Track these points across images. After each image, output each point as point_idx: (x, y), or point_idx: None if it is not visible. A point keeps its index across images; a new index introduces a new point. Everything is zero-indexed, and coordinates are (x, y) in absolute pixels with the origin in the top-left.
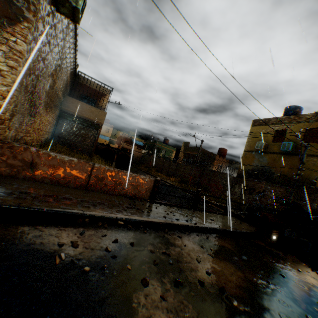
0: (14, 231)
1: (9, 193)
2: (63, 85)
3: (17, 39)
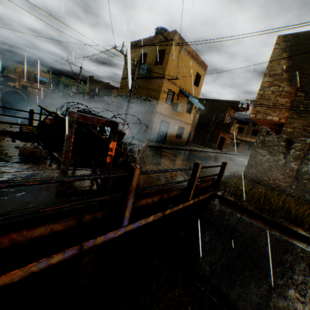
0: None
1: None
2: None
3: None
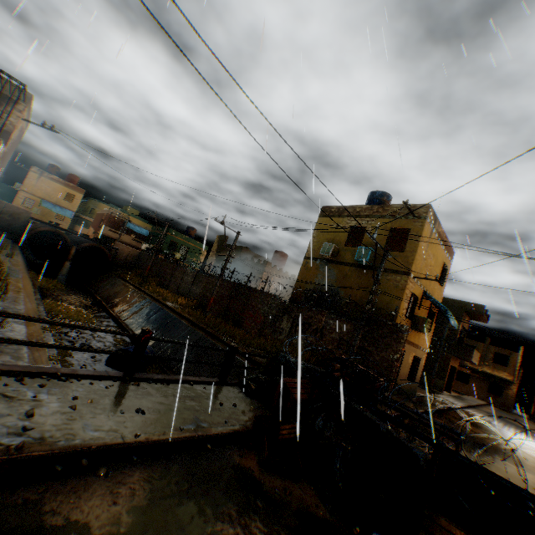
0: None
1: None
2: None
3: None
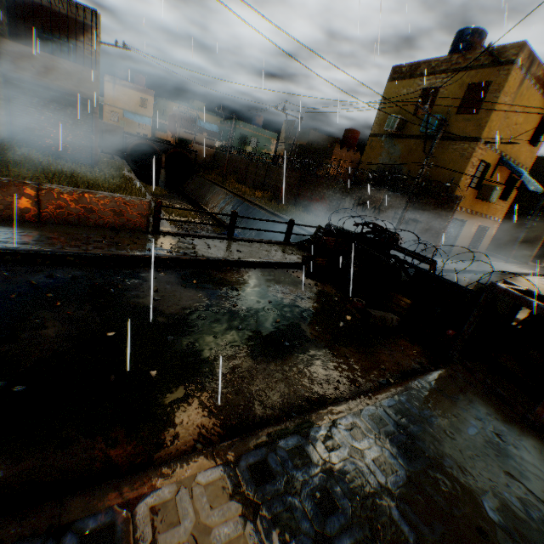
0: None
1: None
2: None
3: None
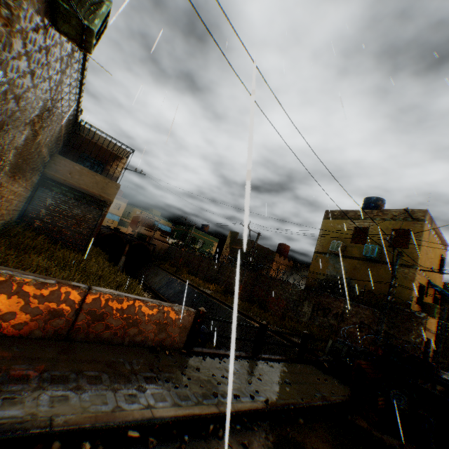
0: None
1: None
2: (52, 139)
3: None
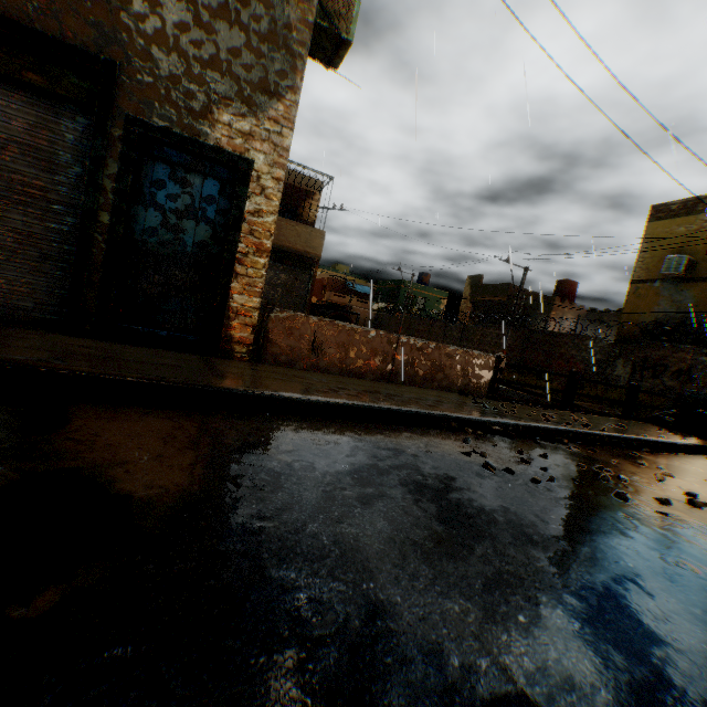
0: (395, 438)
1: (330, 389)
2: None
3: (281, 127)
